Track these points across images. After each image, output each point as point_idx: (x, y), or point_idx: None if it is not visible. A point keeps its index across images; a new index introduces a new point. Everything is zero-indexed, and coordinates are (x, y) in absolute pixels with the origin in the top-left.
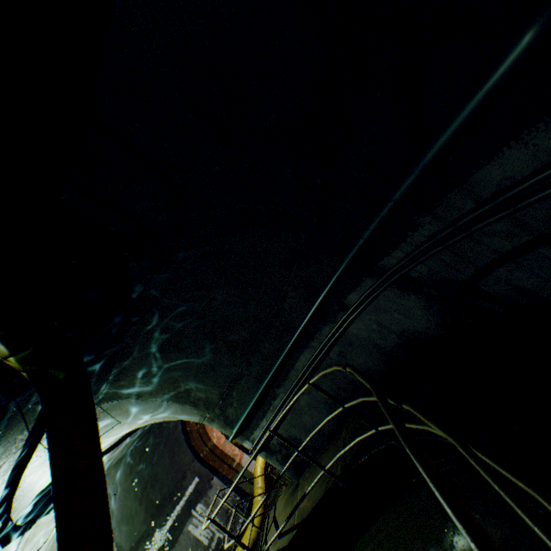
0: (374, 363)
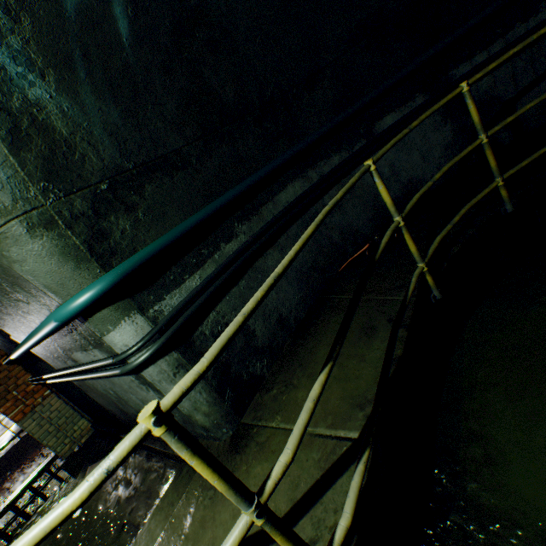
0: (364, 224)
